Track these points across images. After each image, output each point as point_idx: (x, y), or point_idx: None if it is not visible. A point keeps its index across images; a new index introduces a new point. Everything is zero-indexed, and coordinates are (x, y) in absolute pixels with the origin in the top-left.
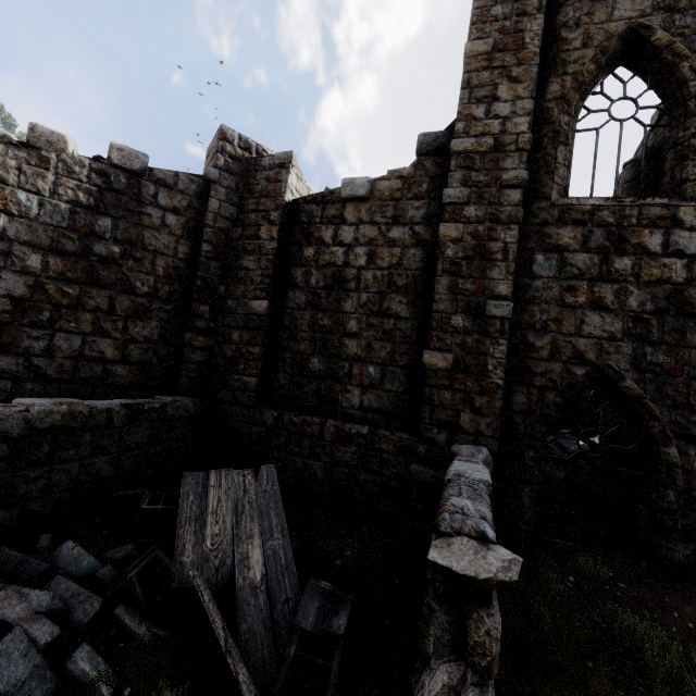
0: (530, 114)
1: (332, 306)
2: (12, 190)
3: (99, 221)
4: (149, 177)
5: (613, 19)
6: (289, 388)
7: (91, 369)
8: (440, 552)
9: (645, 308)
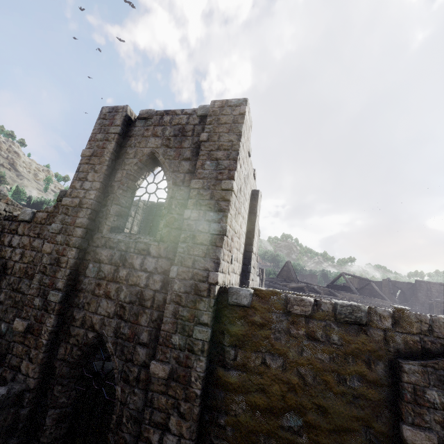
0: (96, 190)
1: None
2: None
3: None
4: None
5: (147, 146)
6: None
7: None
8: None
9: (126, 299)
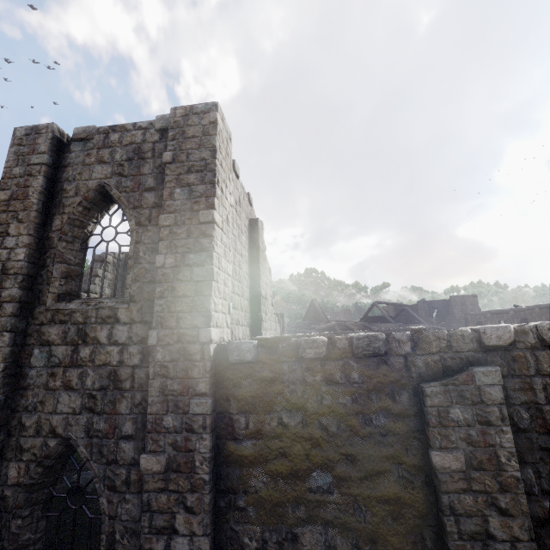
0: (25, 247)
1: None
2: None
3: None
4: None
5: (92, 178)
6: None
7: None
8: None
9: (95, 386)
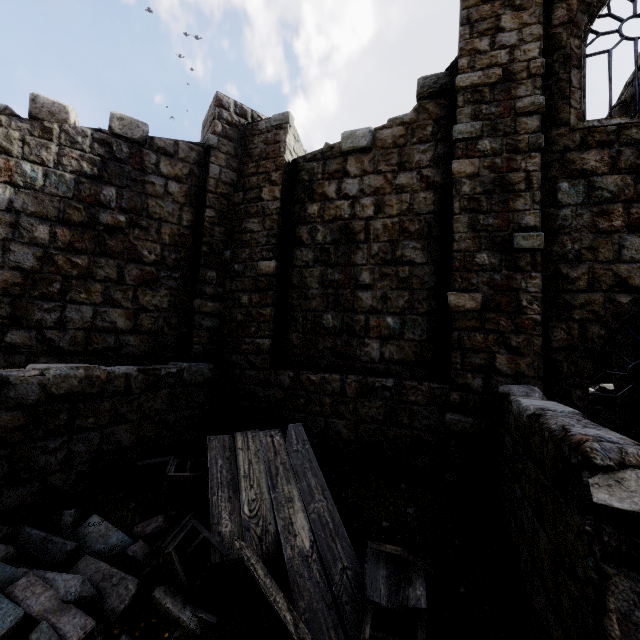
0: (539, 39)
1: (341, 260)
2: (17, 162)
3: (104, 190)
4: (150, 146)
5: None
6: (304, 348)
7: (104, 340)
8: (611, 493)
9: None
